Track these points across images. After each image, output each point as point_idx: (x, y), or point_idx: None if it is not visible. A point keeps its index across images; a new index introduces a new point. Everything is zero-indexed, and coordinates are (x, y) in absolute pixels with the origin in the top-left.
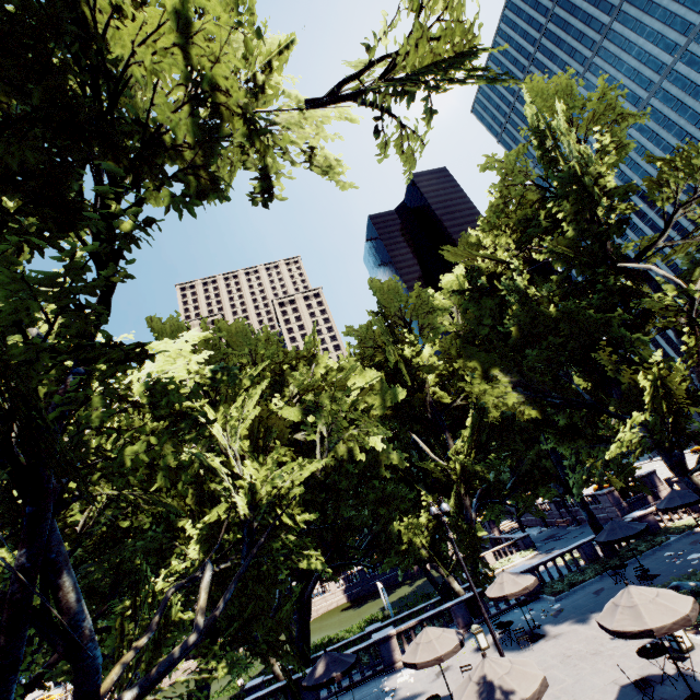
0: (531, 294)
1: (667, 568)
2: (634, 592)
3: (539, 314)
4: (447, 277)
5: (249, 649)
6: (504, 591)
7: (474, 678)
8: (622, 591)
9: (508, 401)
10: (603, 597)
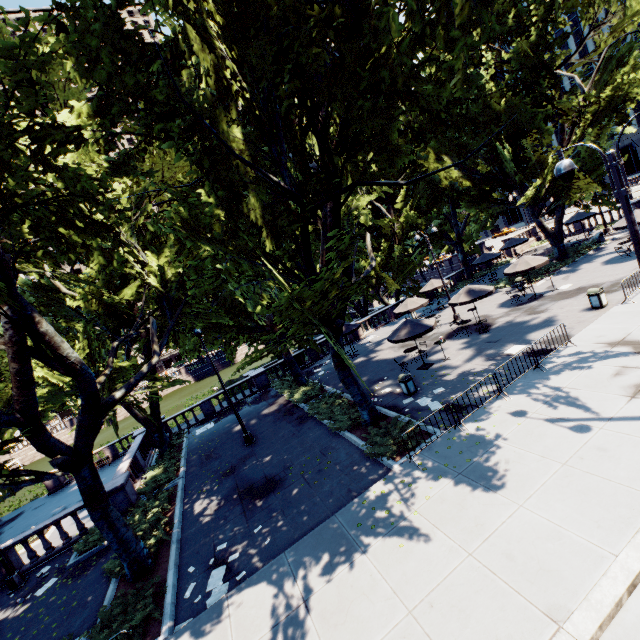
0: (488, 89)
1: (502, 276)
2: (525, 258)
3: (487, 108)
4: None
5: None
6: (435, 286)
7: (464, 292)
8: (519, 259)
9: (453, 175)
10: None
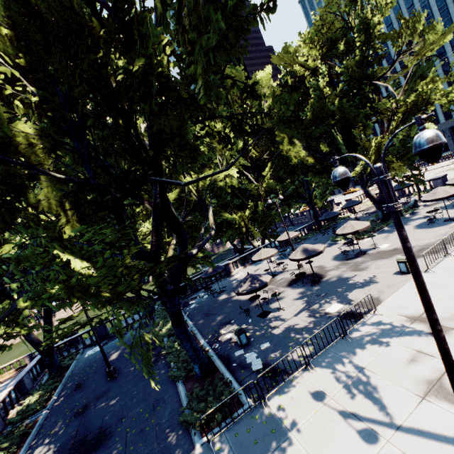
0: (325, 93)
1: None
2: (352, 222)
3: (325, 106)
4: (261, 74)
5: None
6: (287, 237)
7: (300, 250)
8: (347, 222)
9: (301, 154)
10: (318, 240)
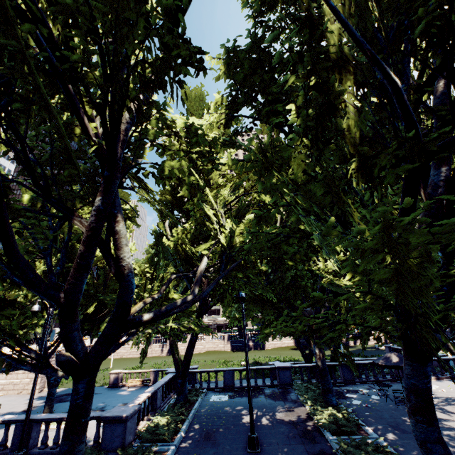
0: None
1: None
2: None
3: None
4: None
5: None
6: None
7: None
8: None
9: None
10: None
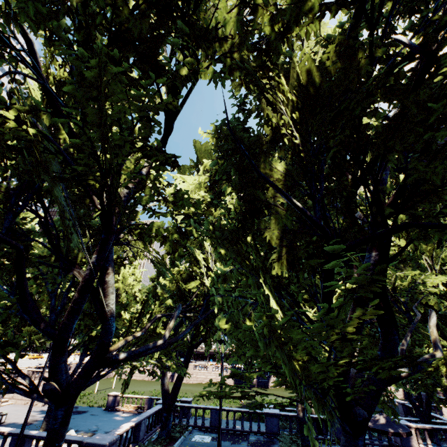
0: None
1: None
2: None
3: None
4: None
5: None
6: None
7: None
8: None
9: None
10: None
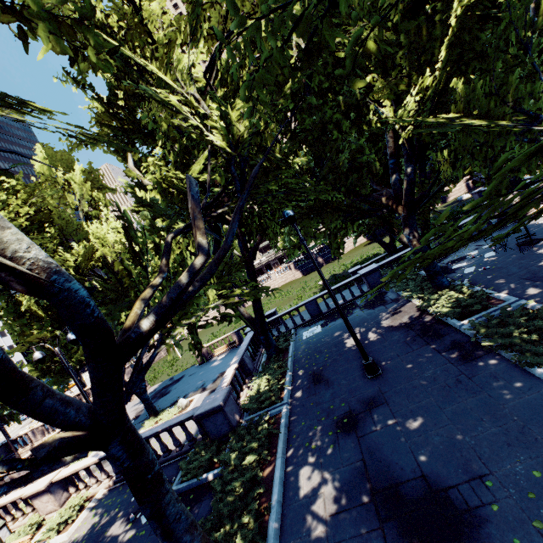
0: None
1: None
2: None
3: None
4: None
5: (471, 178)
6: None
7: None
8: None
9: None
10: None
